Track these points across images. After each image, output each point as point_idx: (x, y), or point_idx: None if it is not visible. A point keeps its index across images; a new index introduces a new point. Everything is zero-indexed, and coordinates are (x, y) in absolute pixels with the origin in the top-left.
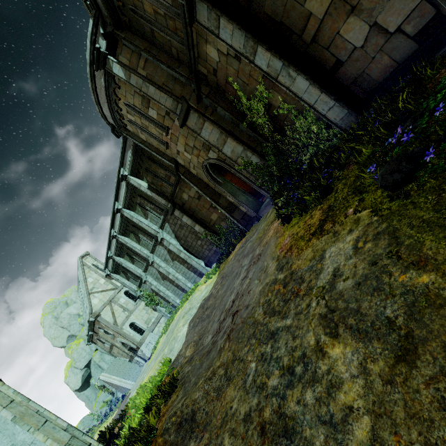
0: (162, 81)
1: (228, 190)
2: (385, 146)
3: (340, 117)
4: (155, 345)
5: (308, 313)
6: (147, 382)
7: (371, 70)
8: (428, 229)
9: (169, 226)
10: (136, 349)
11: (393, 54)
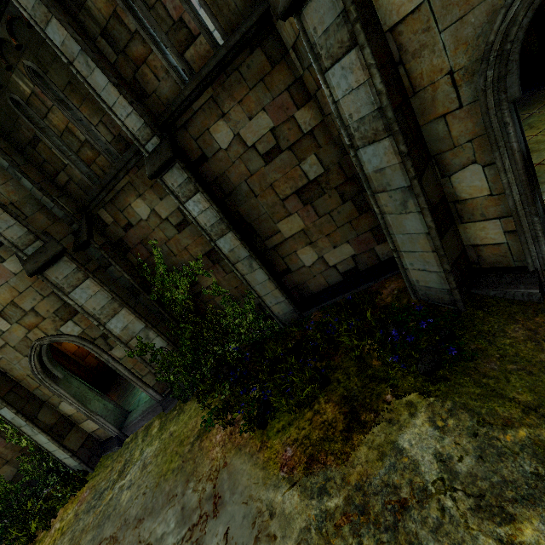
0: (12, 198)
1: (73, 392)
2: (388, 343)
3: (284, 312)
4: None
5: (453, 518)
6: None
7: (311, 283)
8: (488, 399)
9: None
10: None
11: (328, 278)
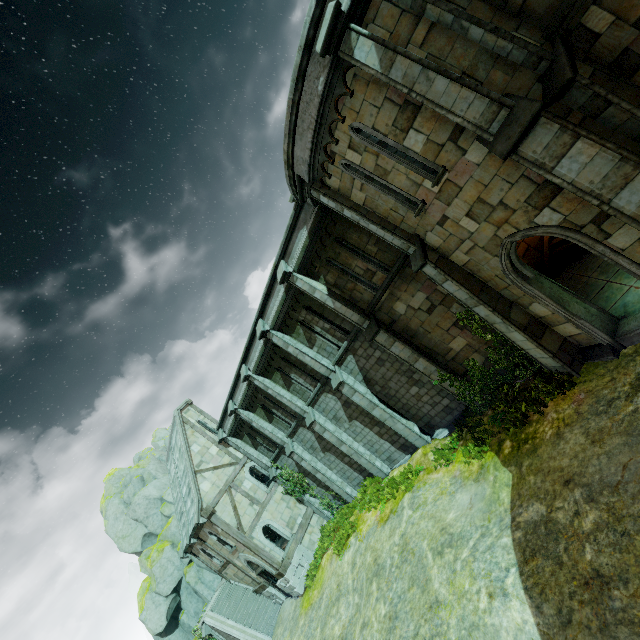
0: (462, 66)
1: (547, 293)
2: None
3: None
4: (313, 573)
5: None
6: None
7: None
8: None
9: (355, 360)
10: (275, 576)
11: None
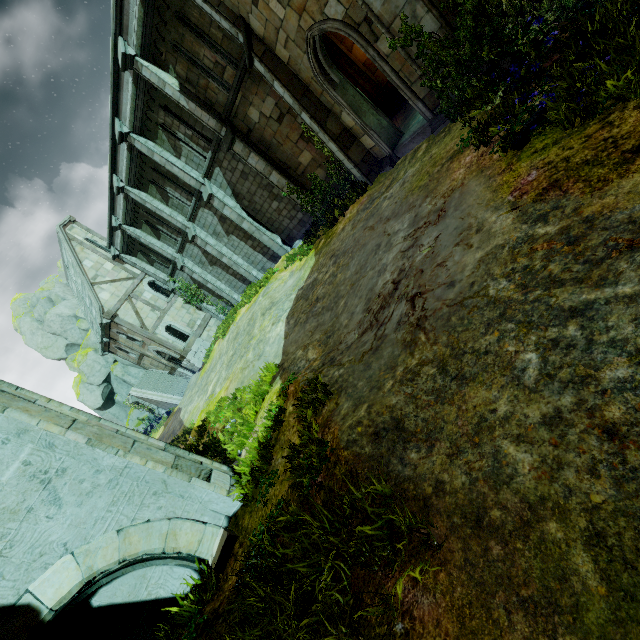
0: None
1: (349, 101)
2: None
3: None
4: (208, 354)
5: None
6: (233, 393)
7: None
8: None
9: (222, 173)
10: (179, 359)
11: None
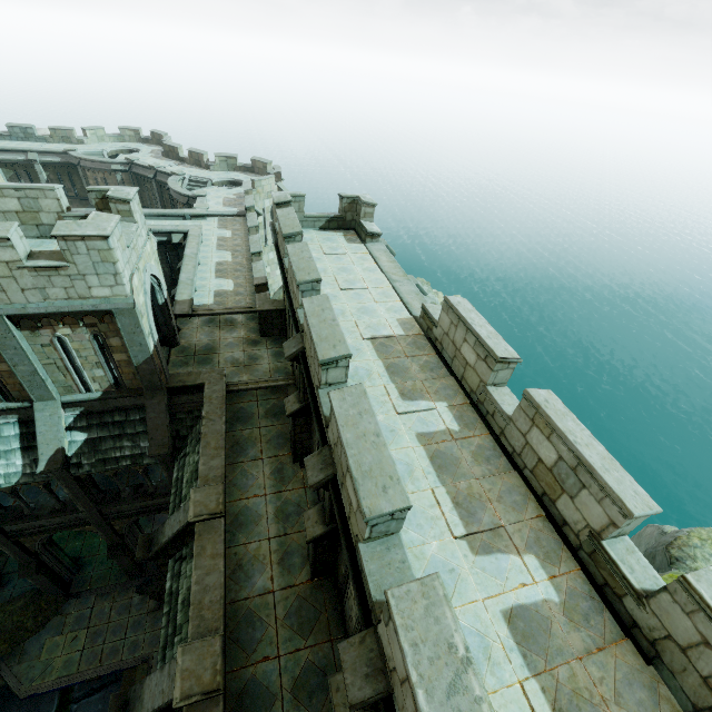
0: None
1: None
2: None
3: None
4: None
5: None
6: None
7: None
8: None
9: None
10: None
11: None
